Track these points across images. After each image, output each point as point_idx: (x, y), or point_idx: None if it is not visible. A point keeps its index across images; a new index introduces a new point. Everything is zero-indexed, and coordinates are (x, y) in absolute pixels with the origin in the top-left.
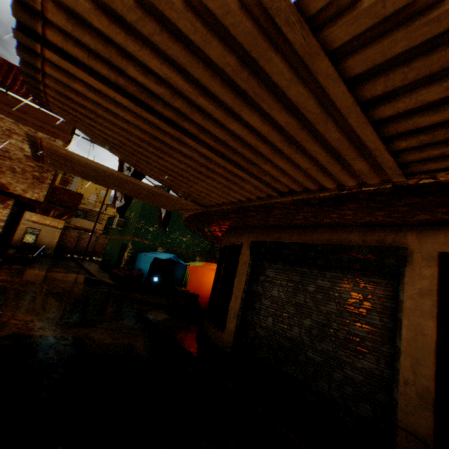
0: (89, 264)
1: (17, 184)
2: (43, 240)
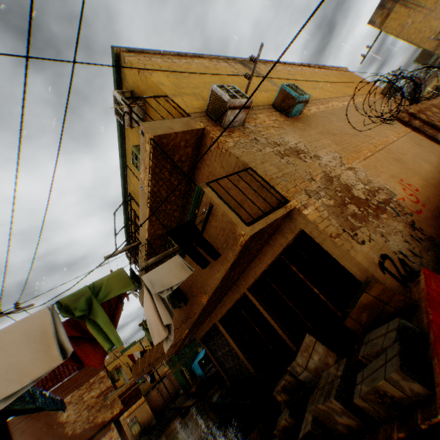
0: (180, 401)
1: (106, 413)
2: (142, 419)
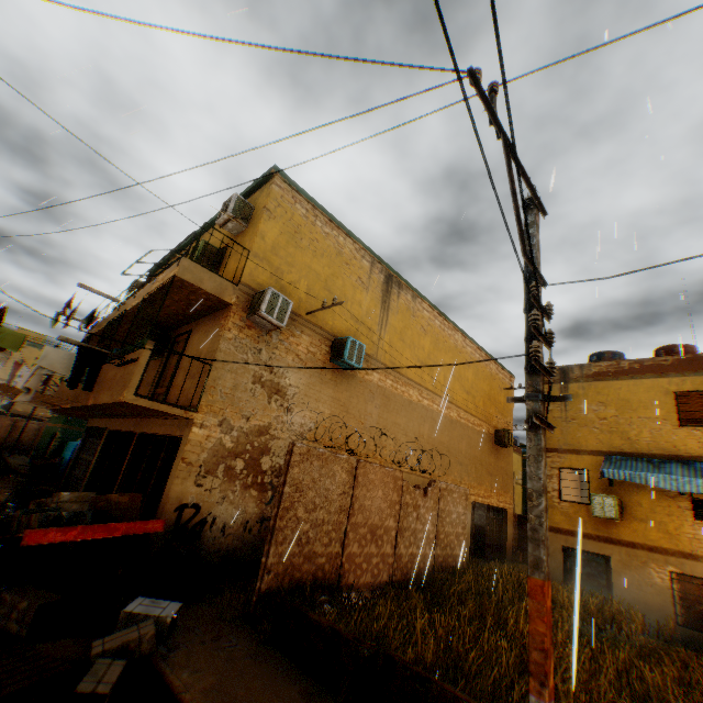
0: (19, 459)
1: None
2: None
